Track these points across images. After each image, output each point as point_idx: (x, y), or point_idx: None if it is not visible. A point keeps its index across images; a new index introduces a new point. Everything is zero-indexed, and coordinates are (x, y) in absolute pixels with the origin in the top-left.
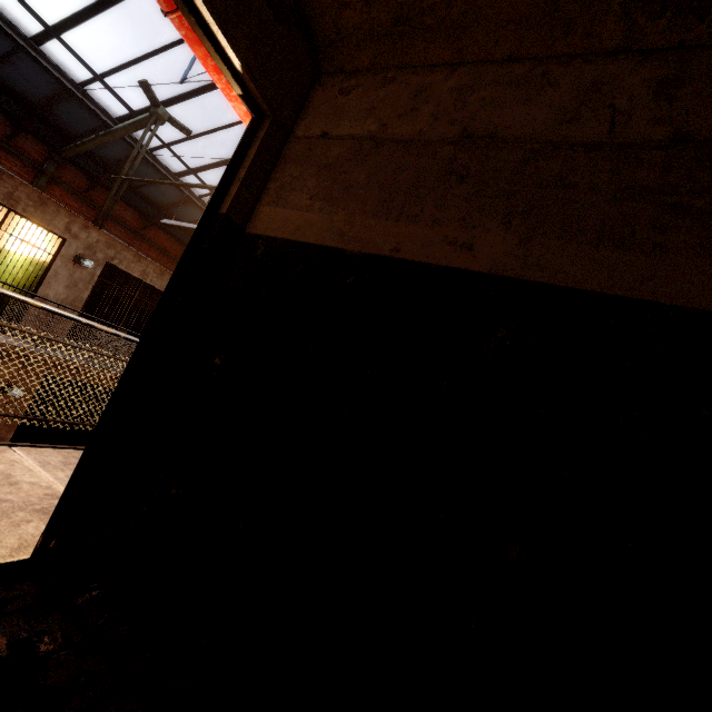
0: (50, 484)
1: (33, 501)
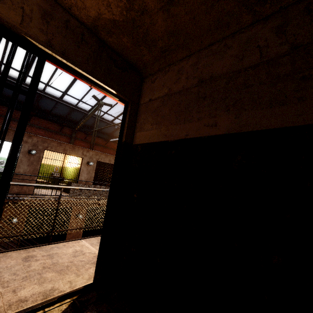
0: (95, 252)
1: (90, 259)
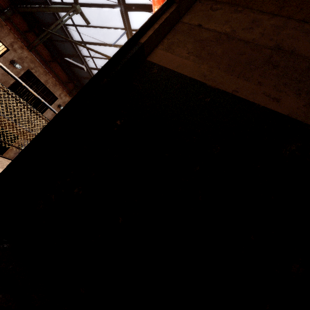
0: None
1: None
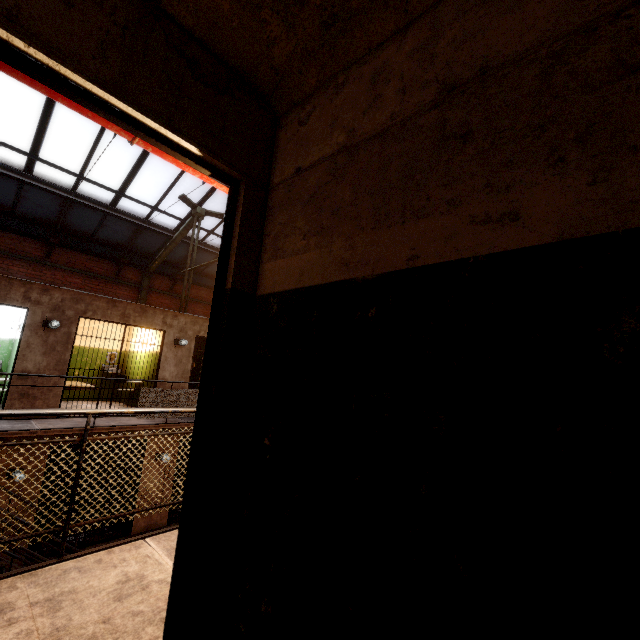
0: None
1: (161, 606)
